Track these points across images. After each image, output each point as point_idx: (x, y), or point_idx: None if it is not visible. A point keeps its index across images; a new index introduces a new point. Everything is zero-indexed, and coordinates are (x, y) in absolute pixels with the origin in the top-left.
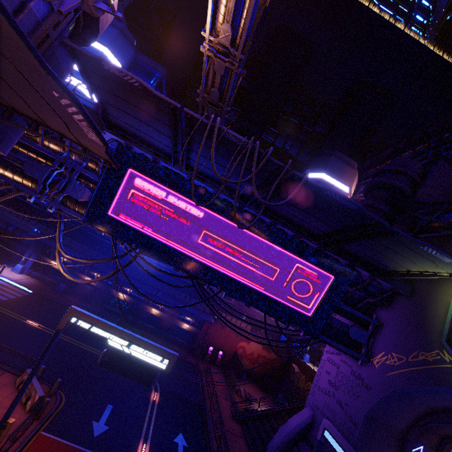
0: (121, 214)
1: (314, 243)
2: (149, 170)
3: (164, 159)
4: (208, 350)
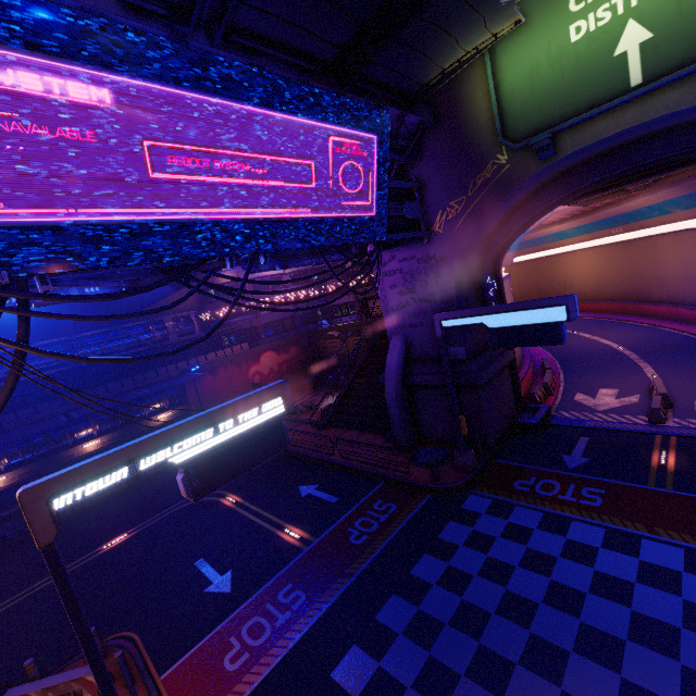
0: None
1: (329, 84)
2: None
3: None
4: None
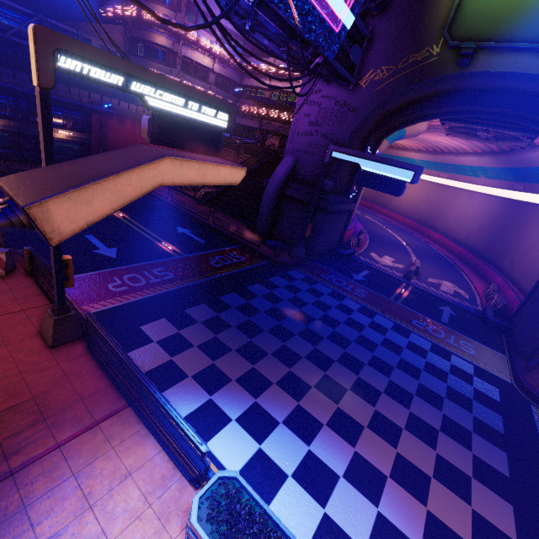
0: None
1: None
2: None
3: None
4: None
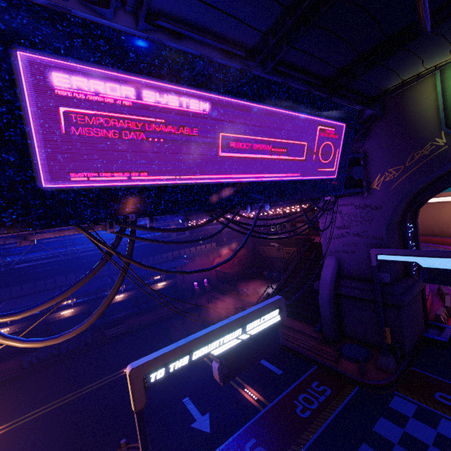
0: (72, 173)
1: (324, 92)
2: (68, 41)
3: (81, 3)
4: (194, 287)
